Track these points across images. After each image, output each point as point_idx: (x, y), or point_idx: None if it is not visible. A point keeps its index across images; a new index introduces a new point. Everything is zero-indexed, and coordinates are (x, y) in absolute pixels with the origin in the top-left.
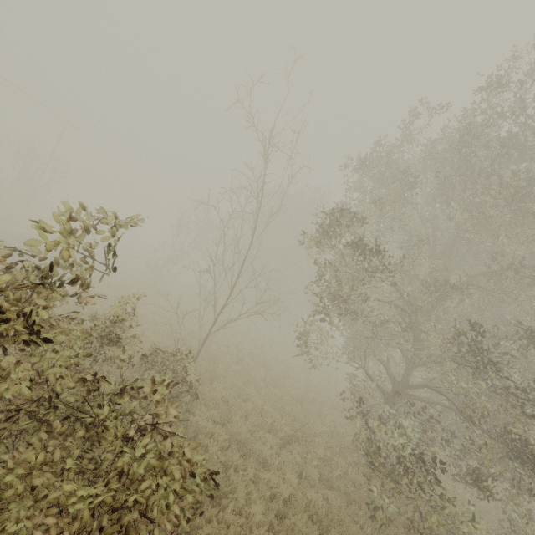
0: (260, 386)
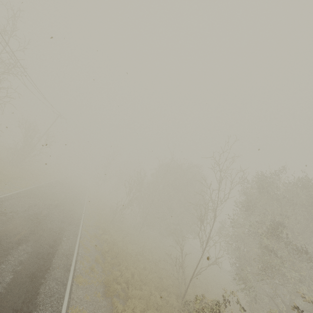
0: None
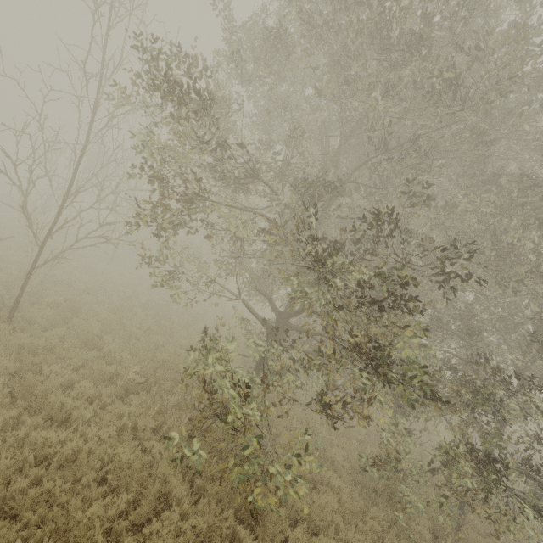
0: (136, 336)
